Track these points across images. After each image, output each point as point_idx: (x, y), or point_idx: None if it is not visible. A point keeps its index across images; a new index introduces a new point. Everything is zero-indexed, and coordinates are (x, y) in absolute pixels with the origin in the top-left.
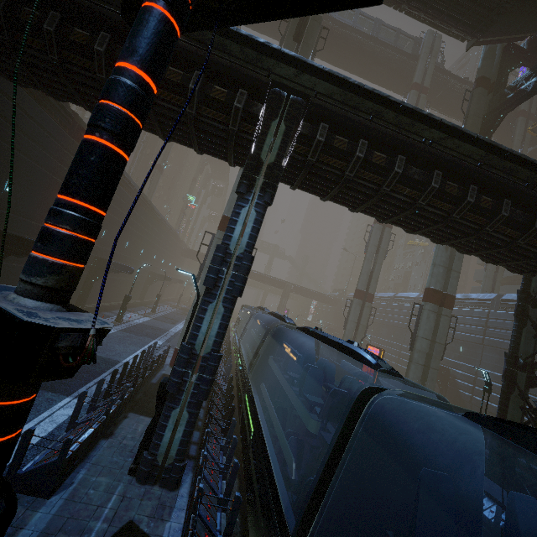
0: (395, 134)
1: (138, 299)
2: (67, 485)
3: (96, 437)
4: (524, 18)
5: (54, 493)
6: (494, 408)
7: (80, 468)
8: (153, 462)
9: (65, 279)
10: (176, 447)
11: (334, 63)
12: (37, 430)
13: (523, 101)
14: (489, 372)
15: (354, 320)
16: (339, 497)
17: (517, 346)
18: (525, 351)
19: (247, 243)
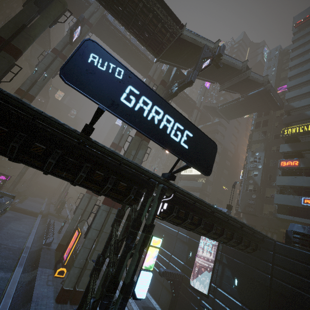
0: None
1: None
2: None
3: None
4: (181, 58)
5: None
6: None
7: None
8: None
9: None
10: None
11: (111, 47)
12: None
13: (172, 98)
14: None
15: (82, 208)
16: None
17: (106, 249)
18: None
19: None
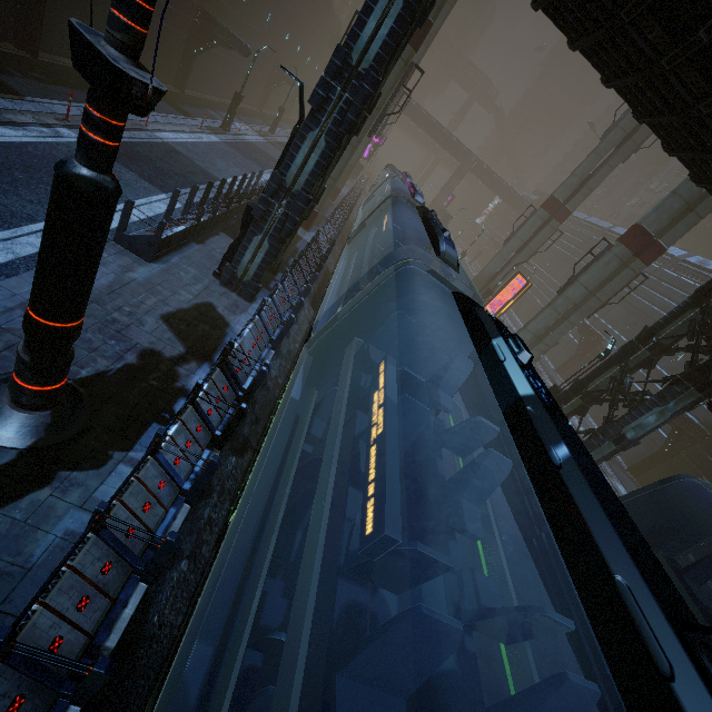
0: None
1: (255, 107)
2: (164, 261)
3: (189, 238)
4: None
5: (154, 262)
6: None
7: (174, 255)
8: (234, 274)
9: (134, 40)
10: (254, 270)
11: None
12: (137, 211)
13: None
14: None
15: (523, 237)
16: (348, 321)
17: (665, 324)
18: (672, 333)
19: (376, 55)
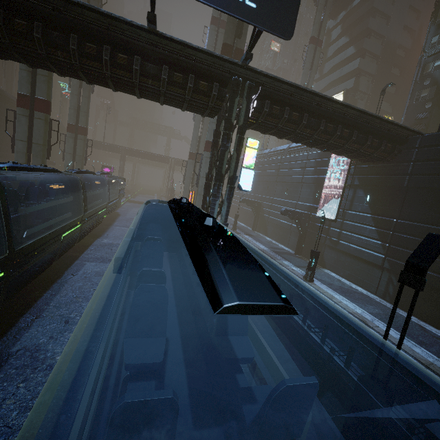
0: (24, 2)
1: None
2: None
3: None
4: None
5: None
6: (276, 220)
7: None
8: None
9: None
10: None
11: None
12: None
13: None
14: (277, 199)
15: (189, 176)
16: None
17: (211, 167)
18: None
19: None
